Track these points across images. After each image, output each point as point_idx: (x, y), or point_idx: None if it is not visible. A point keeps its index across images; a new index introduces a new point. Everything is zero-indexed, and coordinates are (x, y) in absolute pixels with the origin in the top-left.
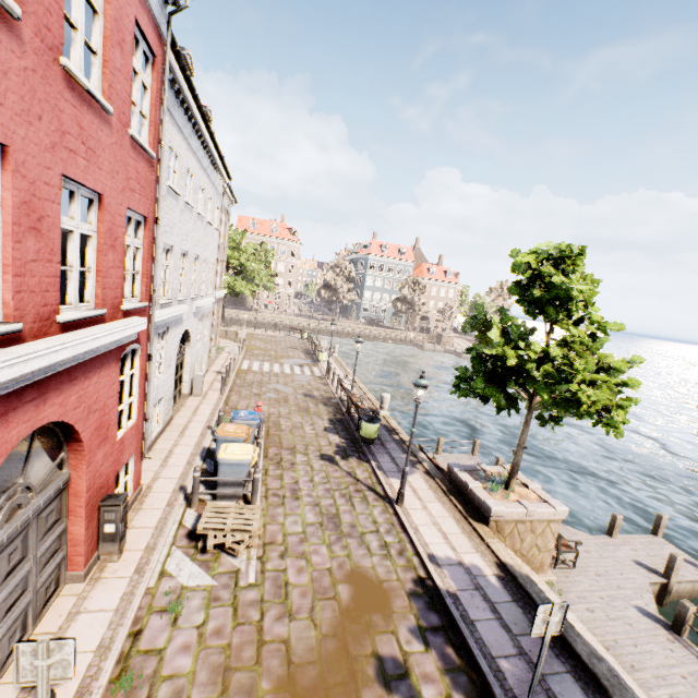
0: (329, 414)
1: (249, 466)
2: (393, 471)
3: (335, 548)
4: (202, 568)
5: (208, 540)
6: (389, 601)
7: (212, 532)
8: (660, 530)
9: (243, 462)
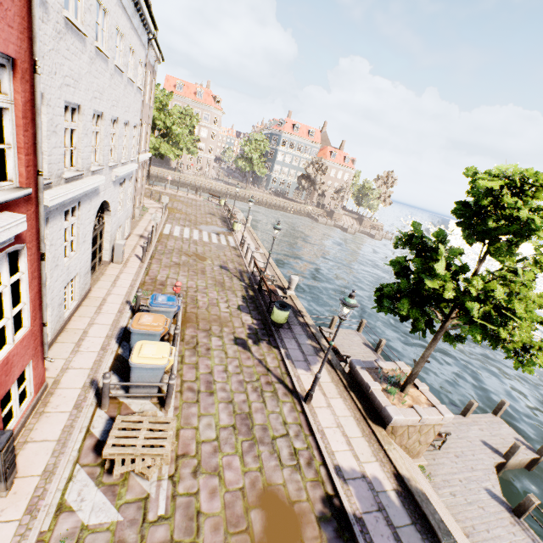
0: (243, 291)
1: (164, 369)
2: (299, 360)
3: (247, 459)
4: (107, 497)
5: (115, 469)
6: (301, 530)
7: (119, 456)
8: (500, 412)
9: (158, 367)
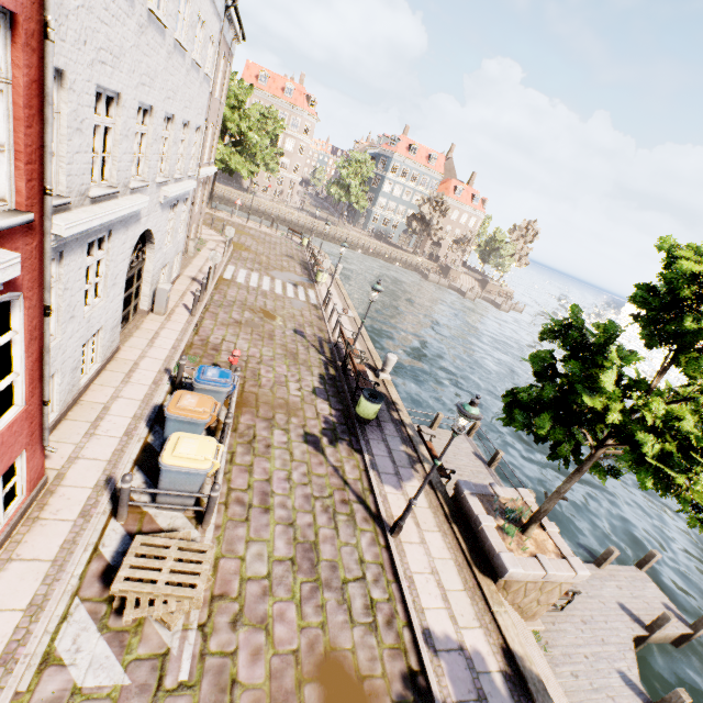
0: (321, 367)
1: (206, 474)
2: (388, 473)
3: (307, 609)
4: (112, 648)
5: (125, 612)
6: None
7: (133, 595)
8: (646, 566)
9: (198, 472)
